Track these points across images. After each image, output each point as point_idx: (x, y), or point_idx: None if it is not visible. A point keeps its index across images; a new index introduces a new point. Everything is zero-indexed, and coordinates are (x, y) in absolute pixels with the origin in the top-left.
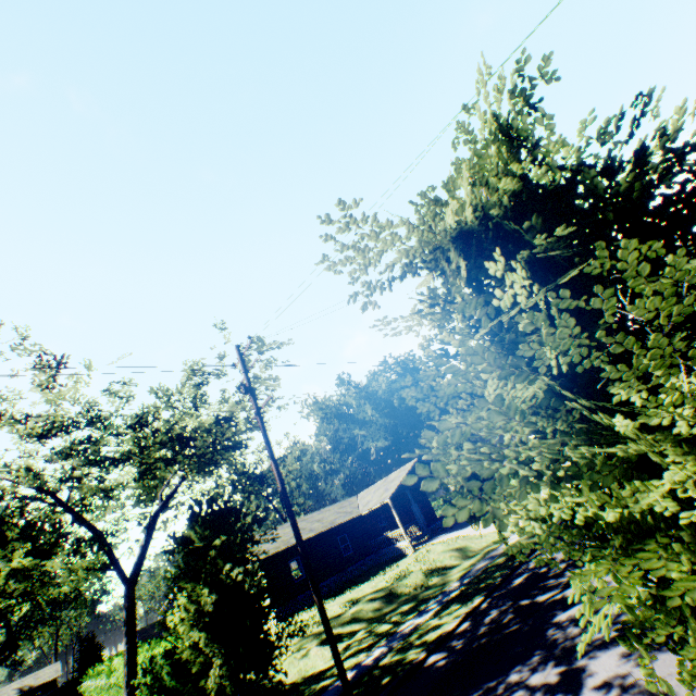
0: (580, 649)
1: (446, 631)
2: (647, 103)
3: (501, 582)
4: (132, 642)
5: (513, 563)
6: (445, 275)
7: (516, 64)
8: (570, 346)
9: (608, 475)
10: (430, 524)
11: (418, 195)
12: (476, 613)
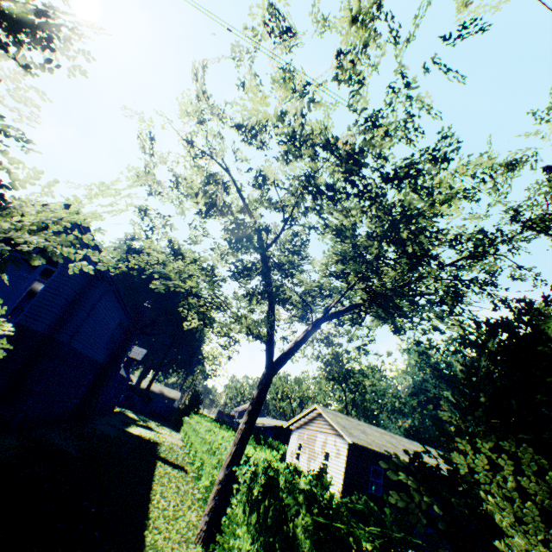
0: None
1: None
2: None
3: None
4: (249, 425)
5: None
6: None
7: None
8: None
9: None
10: None
11: None
12: None
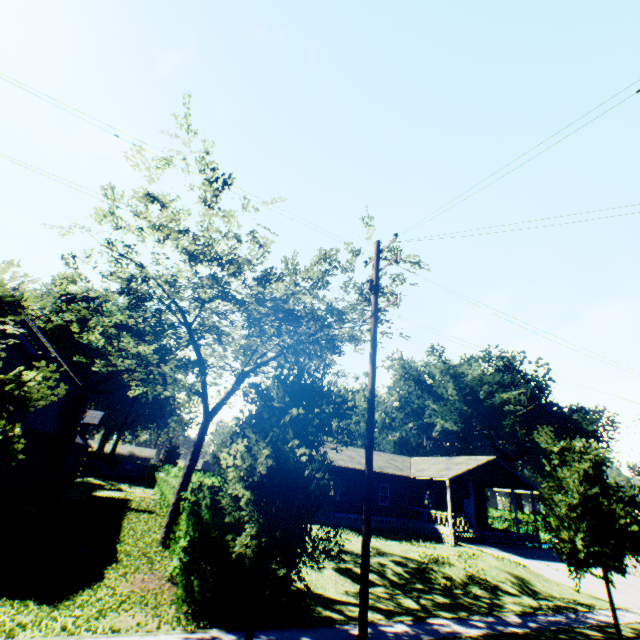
0: None
1: None
2: None
3: None
4: (193, 461)
5: None
6: None
7: None
8: None
9: None
10: (479, 528)
11: None
12: None
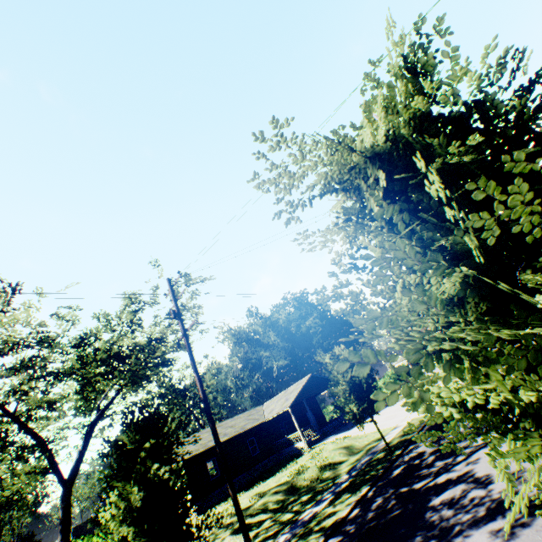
0: (506, 529)
1: (340, 517)
2: (520, 58)
3: (383, 473)
4: (66, 539)
5: (392, 457)
6: (360, 191)
7: (413, 25)
8: (520, 213)
9: (521, 359)
10: (321, 427)
11: (331, 132)
12: (364, 501)
